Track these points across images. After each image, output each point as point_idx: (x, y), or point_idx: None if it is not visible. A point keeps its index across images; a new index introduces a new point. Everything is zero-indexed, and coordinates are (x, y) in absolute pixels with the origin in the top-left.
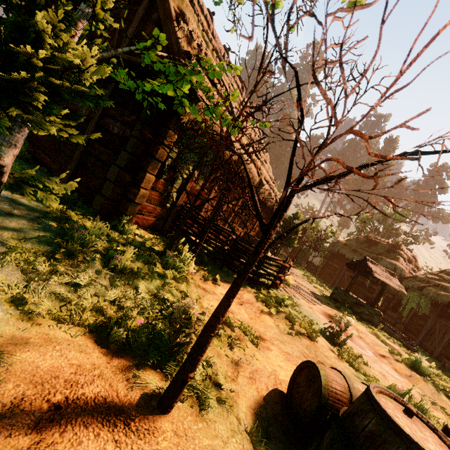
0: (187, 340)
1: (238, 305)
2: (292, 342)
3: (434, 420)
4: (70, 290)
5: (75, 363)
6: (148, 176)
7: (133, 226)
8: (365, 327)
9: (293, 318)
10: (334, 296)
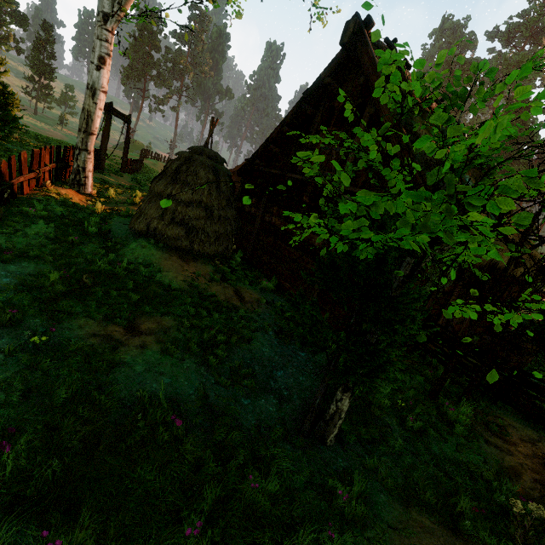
0: (532, 540)
1: None
2: None
3: None
4: (394, 459)
5: None
6: None
7: None
8: None
9: None
10: None
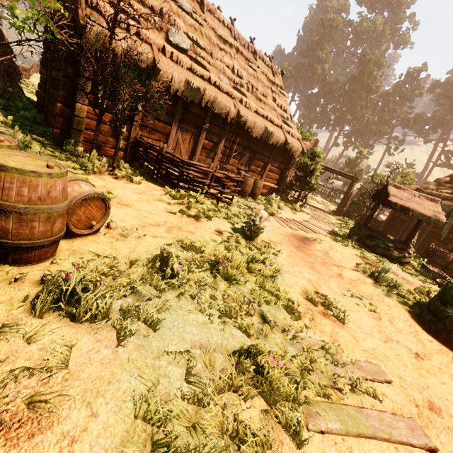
0: None
1: (134, 193)
2: (166, 216)
3: (269, 272)
4: None
5: None
6: (79, 105)
7: (78, 149)
8: (360, 253)
9: (191, 207)
10: (349, 233)
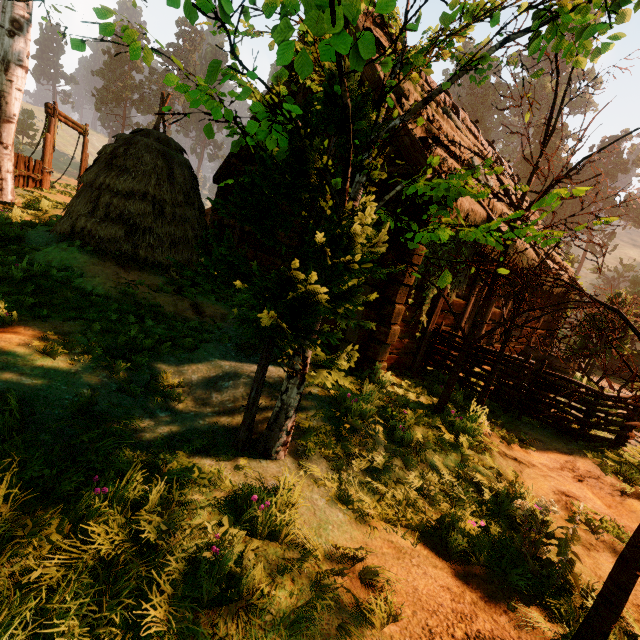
0: (546, 554)
1: (577, 482)
2: None
3: None
4: (372, 476)
5: (442, 584)
6: (397, 308)
7: (387, 374)
8: None
9: None
10: None
